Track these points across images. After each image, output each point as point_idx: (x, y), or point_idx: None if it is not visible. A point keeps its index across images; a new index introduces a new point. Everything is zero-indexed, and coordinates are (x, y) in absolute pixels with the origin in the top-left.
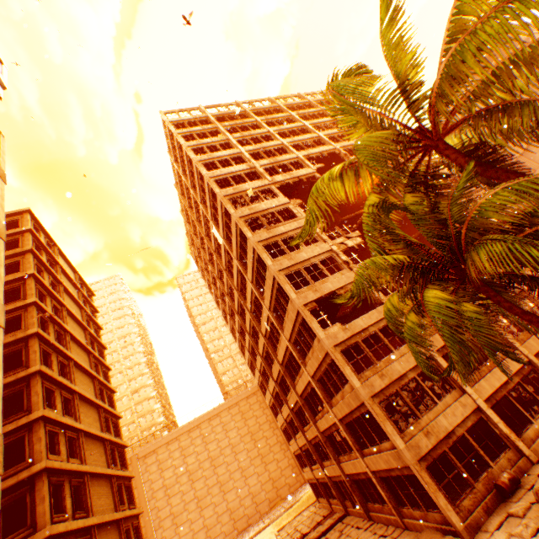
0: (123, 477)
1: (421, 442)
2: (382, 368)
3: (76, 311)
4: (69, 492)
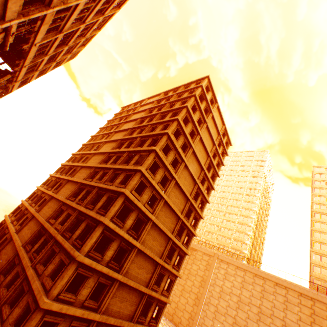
0: (179, 247)
1: None
2: None
3: (208, 143)
4: (134, 217)
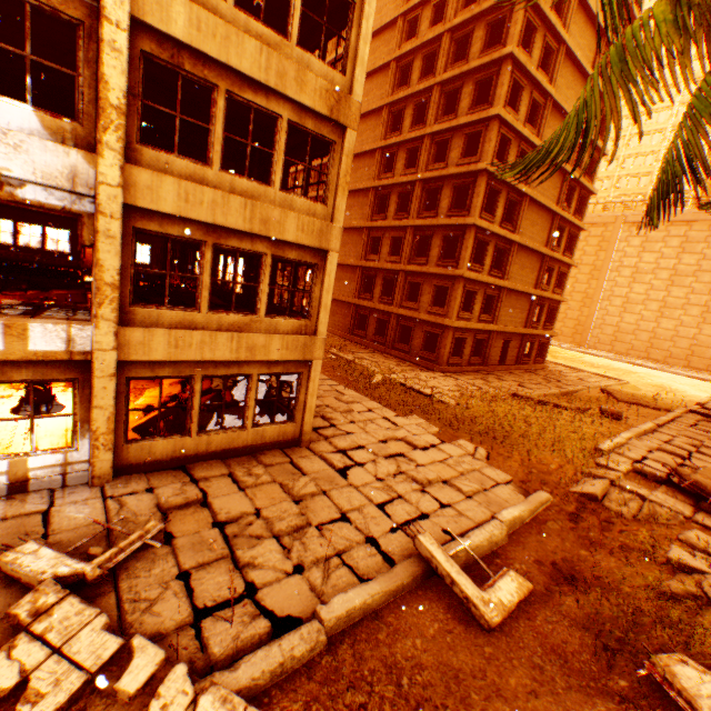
0: (569, 223)
1: None
2: None
3: None
4: (502, 203)
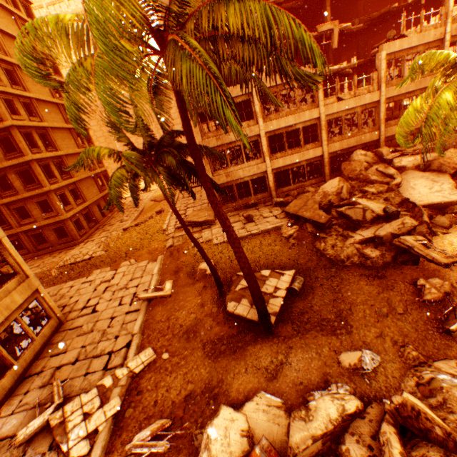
0: None
1: (222, 179)
2: (222, 134)
3: None
4: (38, 138)
